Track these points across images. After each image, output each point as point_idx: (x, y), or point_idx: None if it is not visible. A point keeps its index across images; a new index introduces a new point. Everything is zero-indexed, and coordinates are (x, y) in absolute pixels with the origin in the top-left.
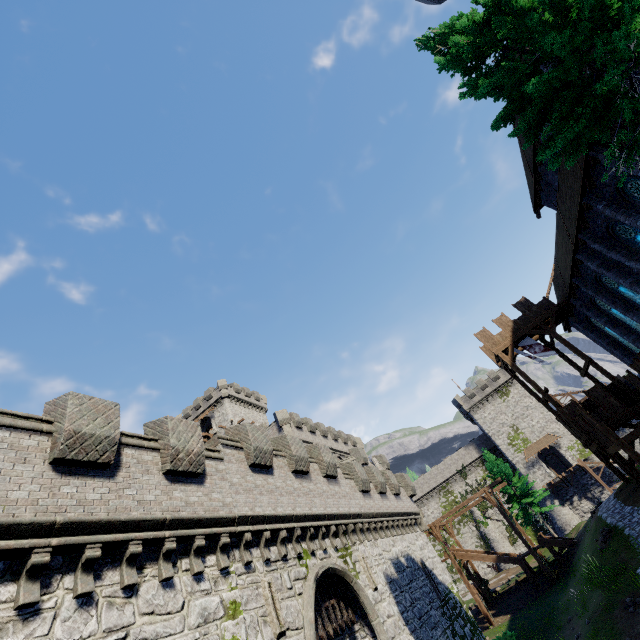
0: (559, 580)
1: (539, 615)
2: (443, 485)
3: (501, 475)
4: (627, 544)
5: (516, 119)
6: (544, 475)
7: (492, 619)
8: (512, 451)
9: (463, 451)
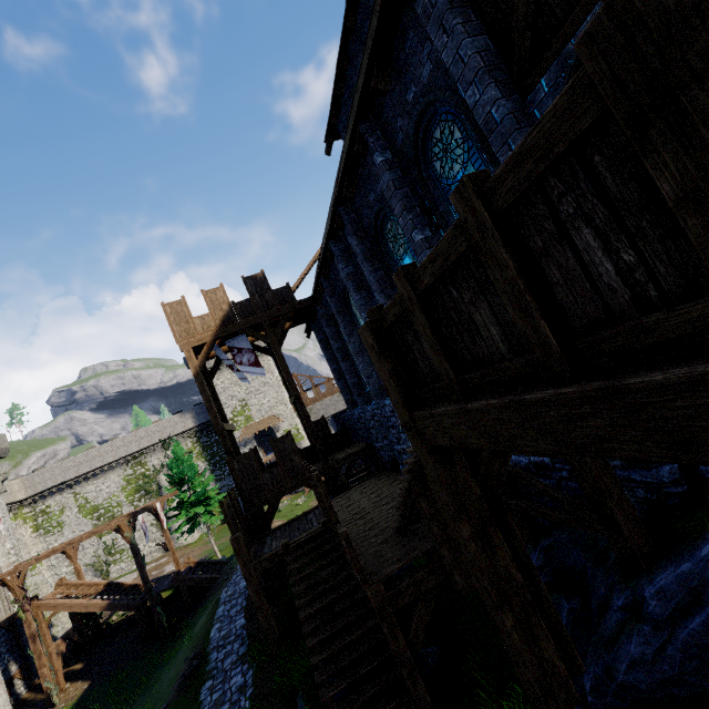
0: (171, 634)
1: None
2: (136, 455)
3: (182, 476)
4: None
5: None
6: None
7: (66, 687)
8: None
9: (177, 418)
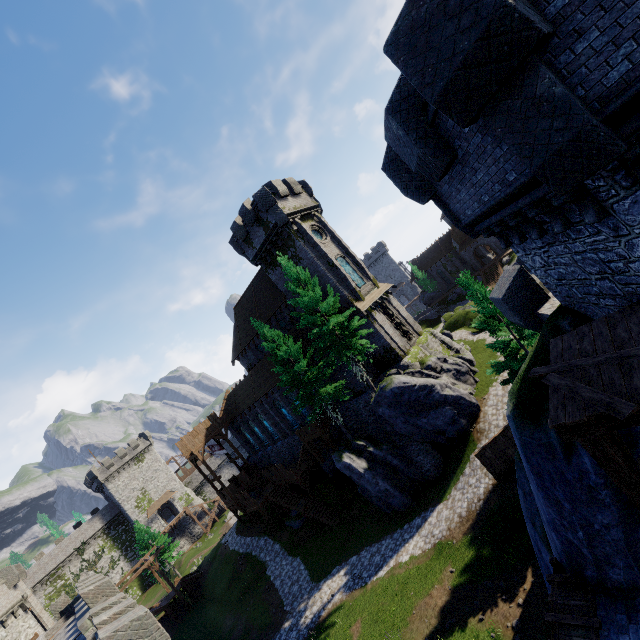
0: (193, 605)
1: (194, 633)
2: (53, 572)
3: (148, 541)
4: (256, 560)
5: (239, 308)
6: (159, 527)
7: None
8: (138, 513)
9: (87, 525)
